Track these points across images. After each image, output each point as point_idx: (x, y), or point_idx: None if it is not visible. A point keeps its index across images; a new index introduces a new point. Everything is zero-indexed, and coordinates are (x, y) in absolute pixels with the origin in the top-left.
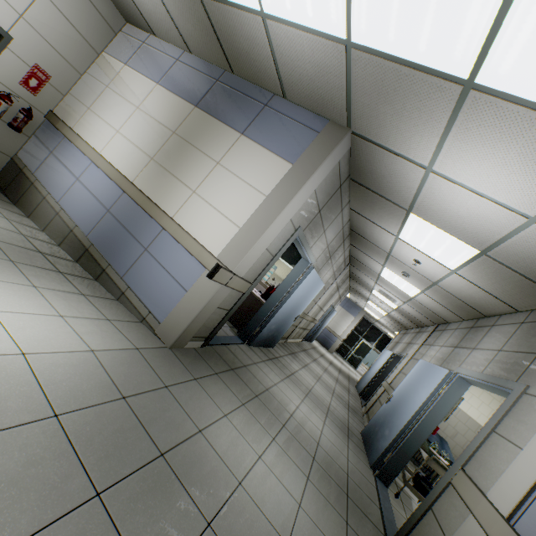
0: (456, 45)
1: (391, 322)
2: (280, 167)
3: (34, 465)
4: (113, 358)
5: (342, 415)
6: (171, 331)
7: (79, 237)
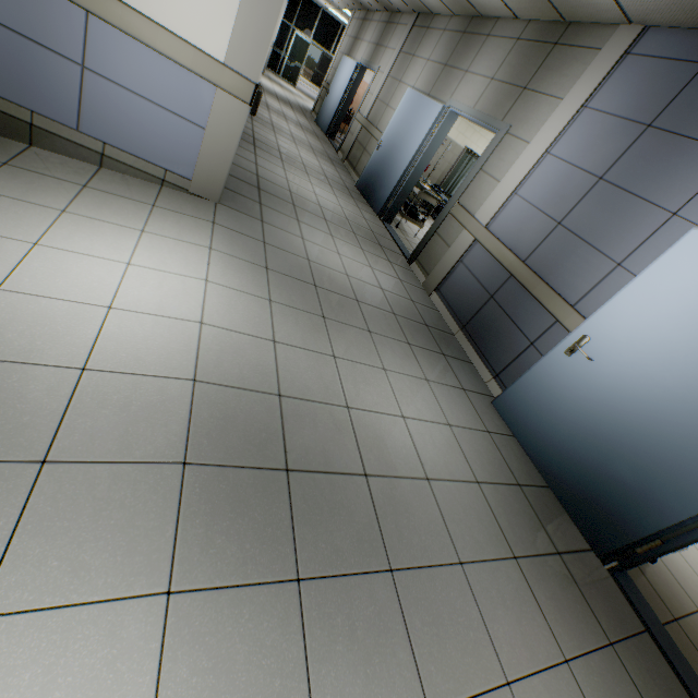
0: None
1: None
2: None
3: (298, 323)
4: (224, 245)
5: (336, 177)
6: (211, 185)
7: None
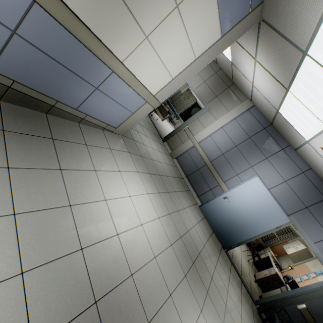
0: (298, 93)
1: None
2: (215, 36)
3: (167, 200)
4: (138, 167)
5: None
6: (123, 130)
7: None
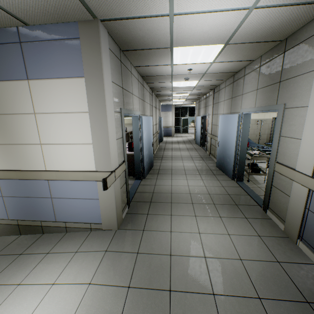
0: None
1: (189, 101)
2: (78, 85)
3: None
4: (102, 273)
5: (204, 166)
6: (110, 222)
7: (5, 223)
